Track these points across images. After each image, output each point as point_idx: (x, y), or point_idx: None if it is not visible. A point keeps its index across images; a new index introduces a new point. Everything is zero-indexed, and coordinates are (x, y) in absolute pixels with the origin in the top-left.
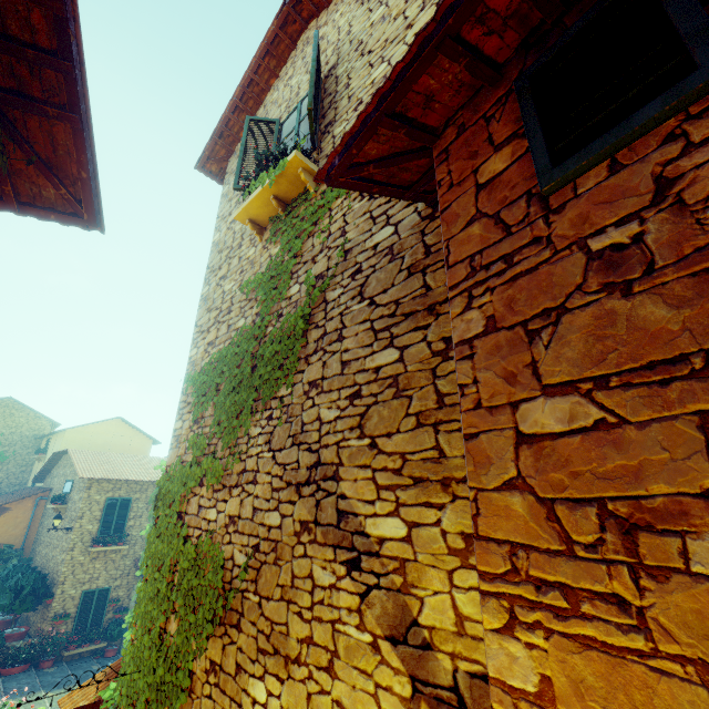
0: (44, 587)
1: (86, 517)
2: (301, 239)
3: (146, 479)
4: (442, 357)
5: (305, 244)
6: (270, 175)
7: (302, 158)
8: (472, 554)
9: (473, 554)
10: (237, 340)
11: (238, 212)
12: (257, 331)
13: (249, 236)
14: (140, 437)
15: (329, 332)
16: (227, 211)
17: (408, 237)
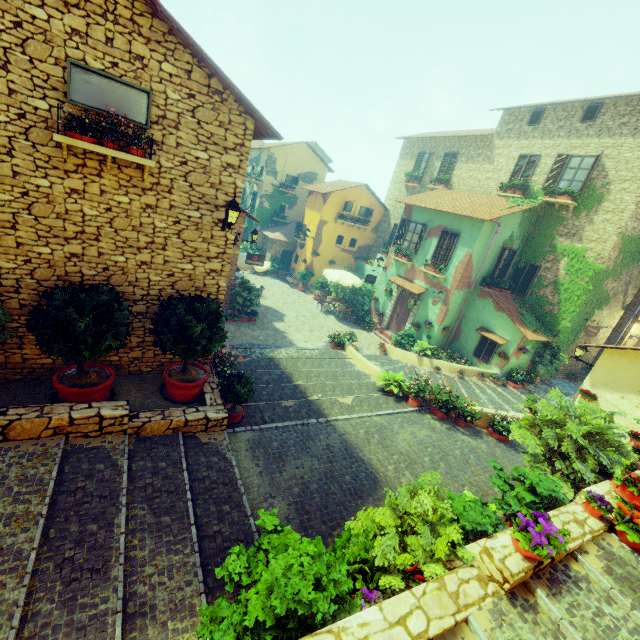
0: None
1: None
2: None
3: None
4: None
5: None
6: None
7: None
8: (632, 295)
9: (632, 295)
10: (639, 239)
11: None
12: None
13: None
14: None
15: None
16: None
17: None
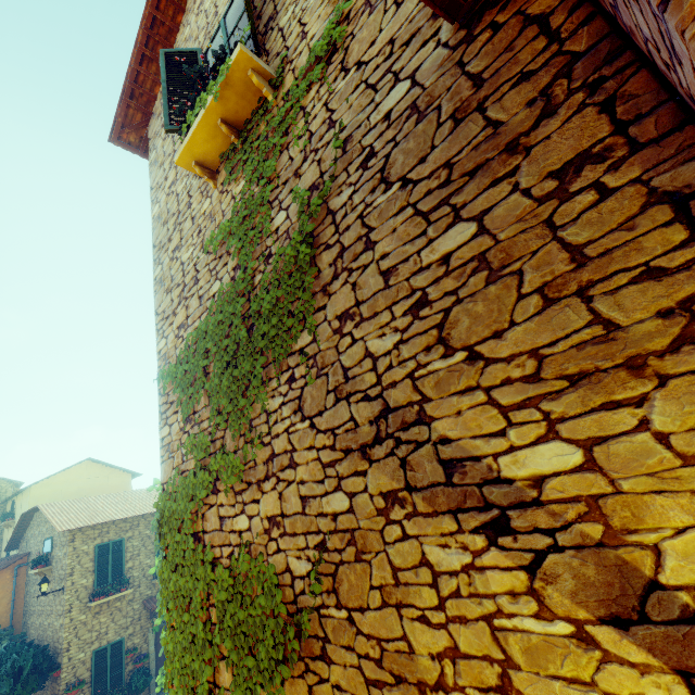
0: (47, 660)
1: (77, 572)
2: (273, 157)
3: (135, 514)
4: (558, 198)
5: (278, 162)
6: (212, 89)
7: (250, 55)
8: None
9: None
10: (217, 307)
11: (179, 153)
12: (242, 285)
13: (198, 189)
14: (116, 473)
15: (349, 246)
16: (161, 176)
17: (437, 81)
